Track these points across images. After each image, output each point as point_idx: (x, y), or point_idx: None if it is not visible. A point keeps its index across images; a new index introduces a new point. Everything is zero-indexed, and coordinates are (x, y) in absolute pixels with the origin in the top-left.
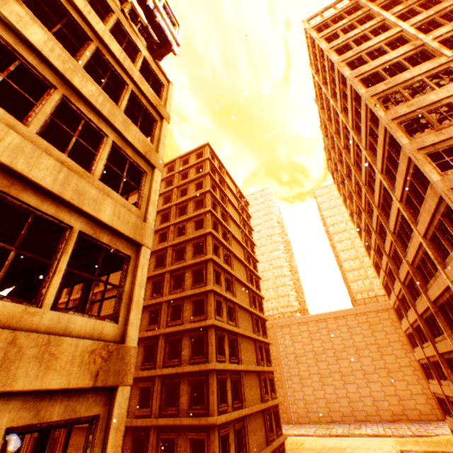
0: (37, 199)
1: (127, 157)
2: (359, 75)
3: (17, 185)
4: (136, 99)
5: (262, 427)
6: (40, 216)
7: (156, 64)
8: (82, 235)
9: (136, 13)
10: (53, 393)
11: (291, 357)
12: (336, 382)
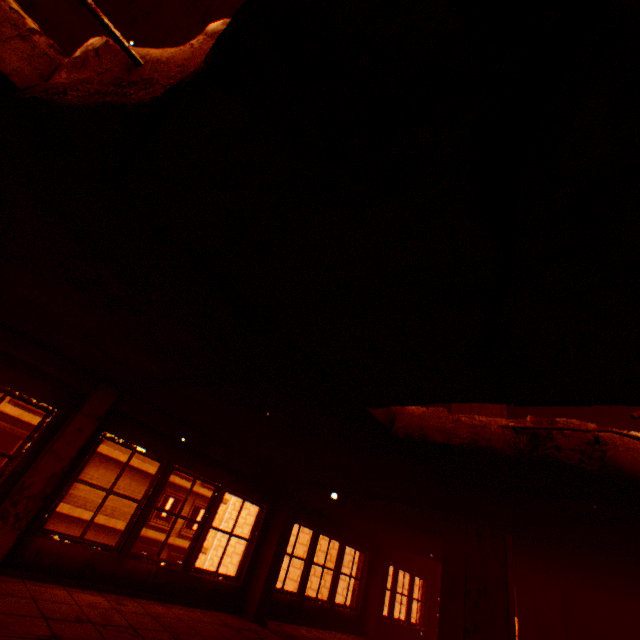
0: None
1: None
2: None
3: None
4: None
5: None
6: None
7: None
8: None
9: None
10: None
11: None
12: (415, 605)
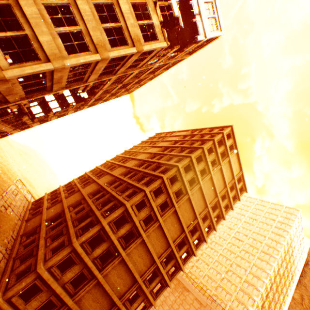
0: (21, 15)
1: (85, 40)
2: None
3: (18, 8)
4: (122, 31)
5: None
6: (18, 20)
7: (162, 30)
8: (28, 37)
9: (171, 9)
10: None
11: None
12: None
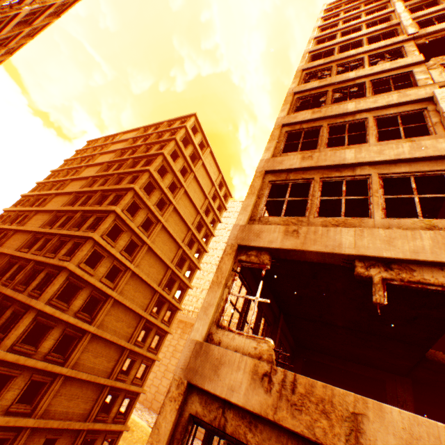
0: None
1: None
2: (316, 50)
3: None
4: None
5: (91, 401)
6: None
7: None
8: None
9: None
10: None
11: None
12: None
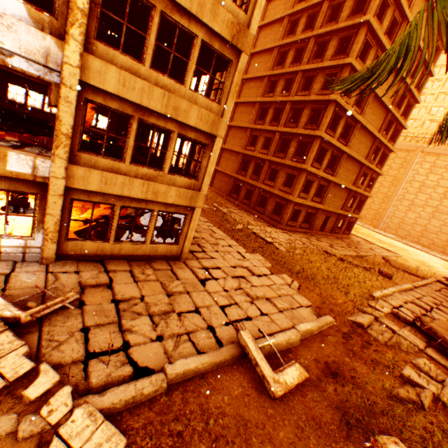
0: None
1: None
2: None
3: None
4: None
5: (343, 200)
6: None
7: None
8: None
9: None
10: (215, 37)
11: (415, 185)
12: None
